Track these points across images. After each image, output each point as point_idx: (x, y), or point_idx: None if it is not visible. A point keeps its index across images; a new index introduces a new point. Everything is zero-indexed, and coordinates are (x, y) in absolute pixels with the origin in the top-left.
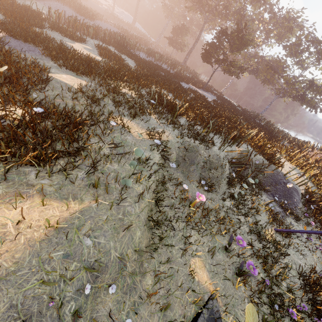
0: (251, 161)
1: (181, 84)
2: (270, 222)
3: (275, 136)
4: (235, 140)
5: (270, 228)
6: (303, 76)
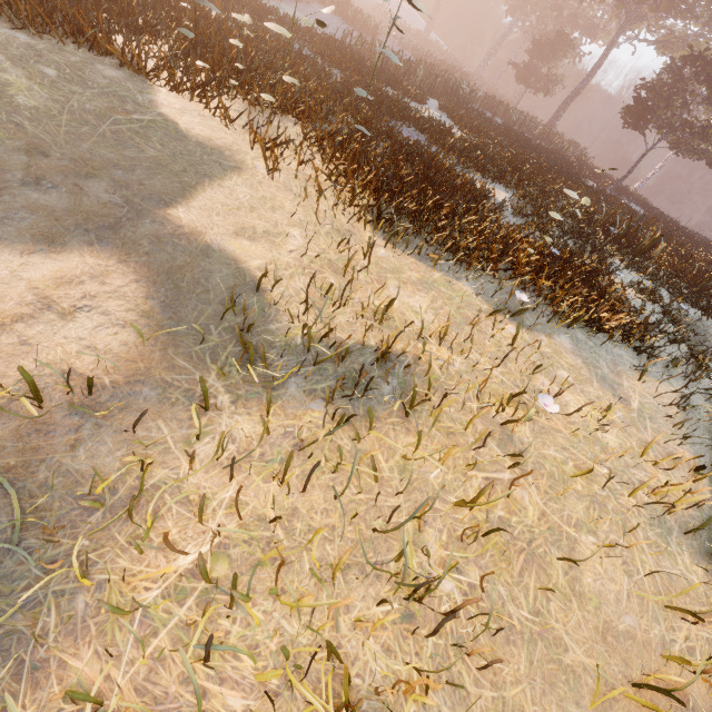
0: None
1: None
2: None
3: None
4: None
5: None
6: None
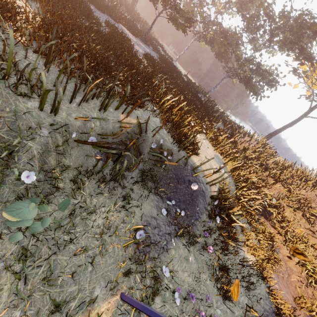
0: (146, 142)
1: (100, 14)
2: (123, 275)
3: (213, 116)
4: (105, 97)
5: (112, 296)
6: (253, 56)
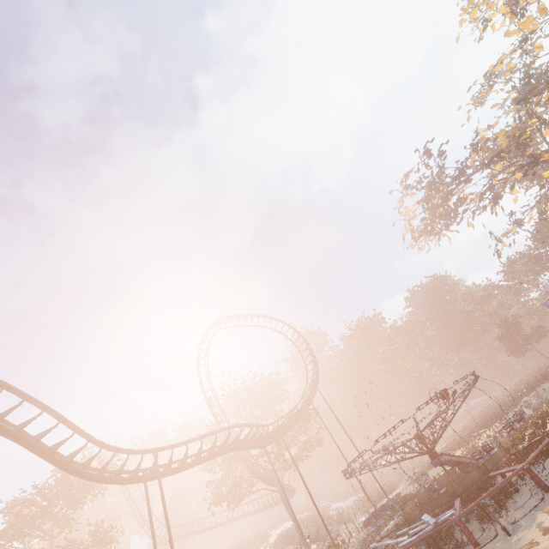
0: None
1: None
2: None
3: None
4: None
5: None
6: None
